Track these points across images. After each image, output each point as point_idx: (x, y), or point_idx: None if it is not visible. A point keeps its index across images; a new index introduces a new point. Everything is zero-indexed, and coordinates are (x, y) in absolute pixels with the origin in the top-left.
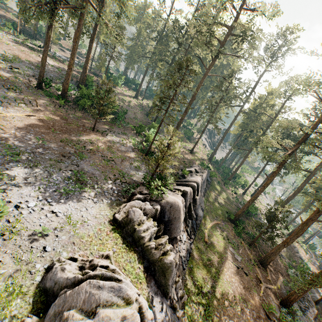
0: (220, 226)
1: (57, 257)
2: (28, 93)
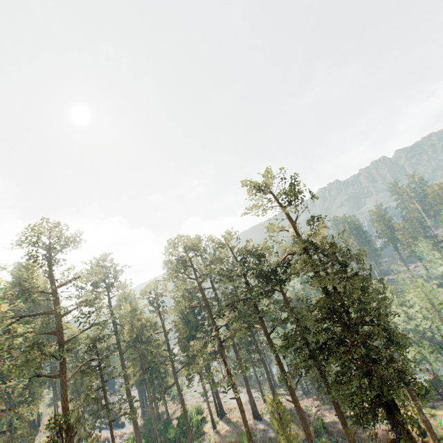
0: None
1: None
2: None
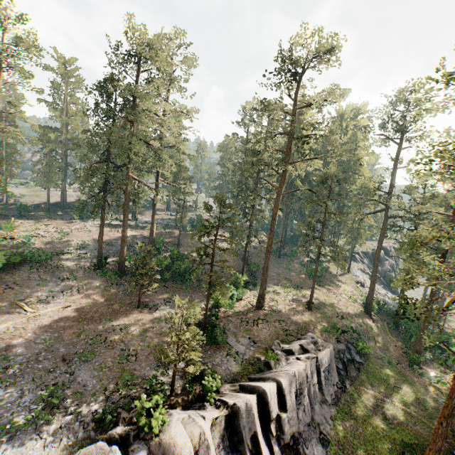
0: None
1: None
2: (82, 278)
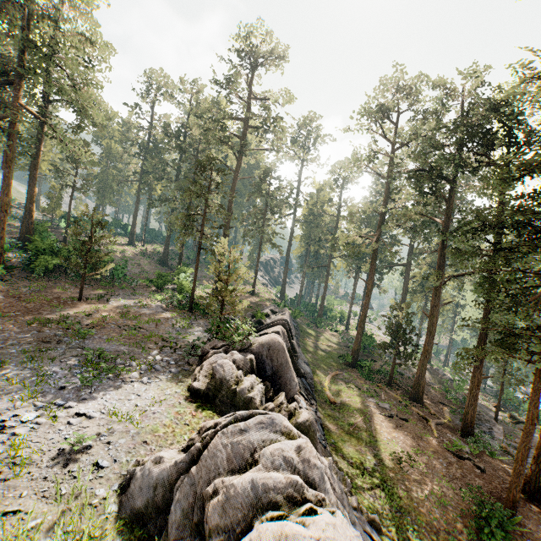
0: (340, 378)
1: (127, 469)
2: None
